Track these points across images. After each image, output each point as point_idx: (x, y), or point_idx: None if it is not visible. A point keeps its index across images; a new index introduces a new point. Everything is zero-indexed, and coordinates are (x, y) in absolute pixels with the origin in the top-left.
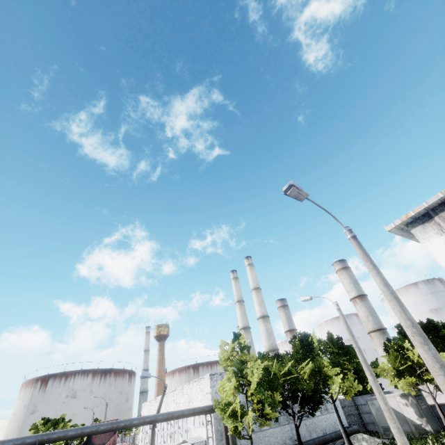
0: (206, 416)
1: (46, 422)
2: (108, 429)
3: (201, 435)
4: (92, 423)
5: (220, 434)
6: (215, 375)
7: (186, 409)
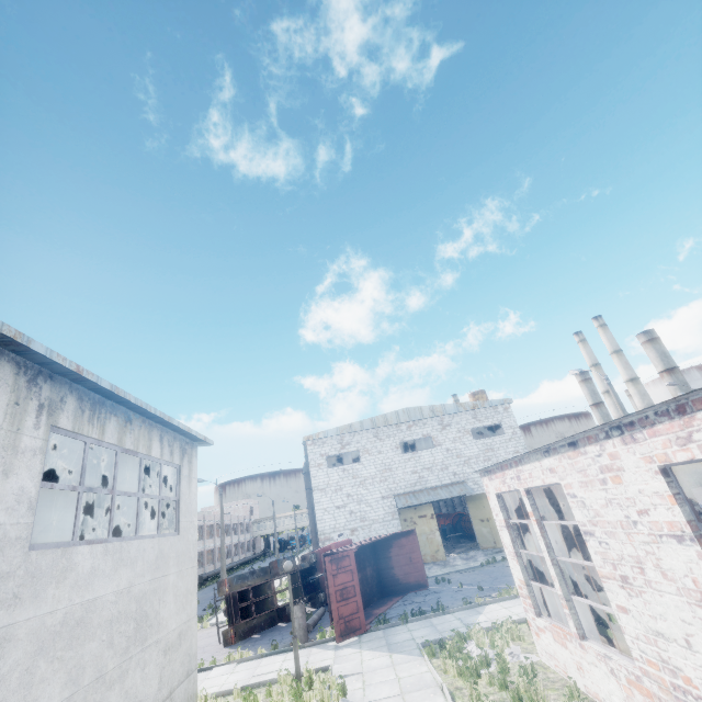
0: None
1: None
2: None
3: None
4: None
5: None
6: None
7: None
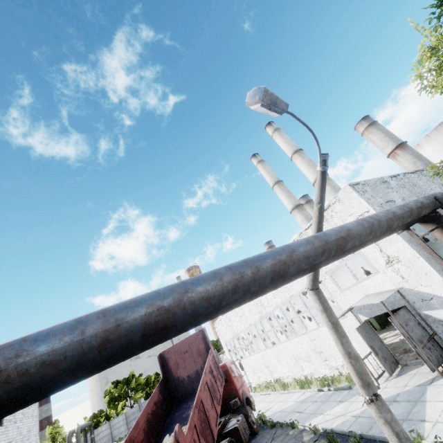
0: (410, 230)
1: (116, 385)
2: (228, 287)
3: (372, 291)
4: (160, 352)
5: (437, 263)
6: (357, 185)
7: (391, 208)
